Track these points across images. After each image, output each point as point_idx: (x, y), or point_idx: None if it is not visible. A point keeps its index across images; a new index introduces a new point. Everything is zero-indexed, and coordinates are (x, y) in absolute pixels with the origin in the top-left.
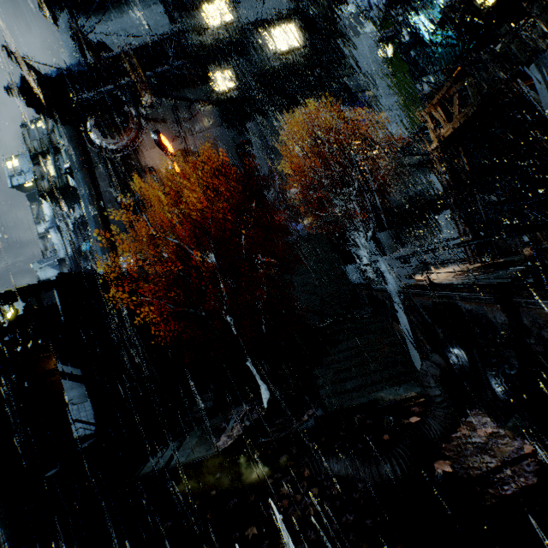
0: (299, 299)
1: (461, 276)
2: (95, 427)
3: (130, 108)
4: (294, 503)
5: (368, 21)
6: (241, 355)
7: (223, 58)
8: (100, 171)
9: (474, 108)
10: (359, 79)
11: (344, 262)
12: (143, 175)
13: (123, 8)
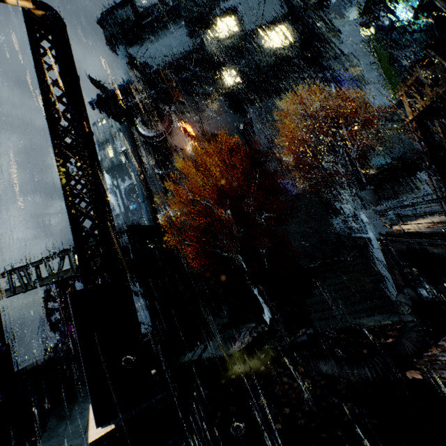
0: (292, 244)
1: (433, 226)
2: (151, 328)
3: (164, 106)
4: (292, 388)
5: (351, 9)
6: (250, 285)
7: (230, 60)
8: (145, 153)
9: (444, 88)
10: (343, 60)
11: (331, 215)
12: (173, 154)
13: (159, 35)
